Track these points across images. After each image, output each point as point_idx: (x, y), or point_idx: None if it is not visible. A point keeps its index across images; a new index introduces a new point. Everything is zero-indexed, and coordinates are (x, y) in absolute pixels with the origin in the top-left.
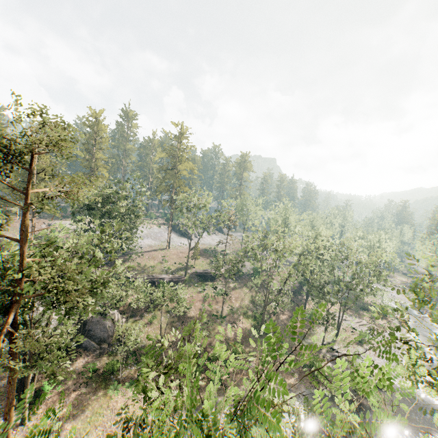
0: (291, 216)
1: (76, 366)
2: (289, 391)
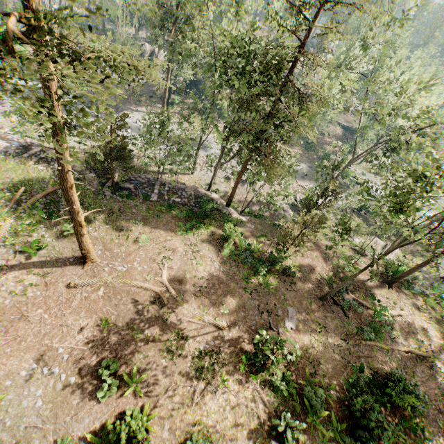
0: (400, 50)
1: (188, 101)
2: (298, 160)
